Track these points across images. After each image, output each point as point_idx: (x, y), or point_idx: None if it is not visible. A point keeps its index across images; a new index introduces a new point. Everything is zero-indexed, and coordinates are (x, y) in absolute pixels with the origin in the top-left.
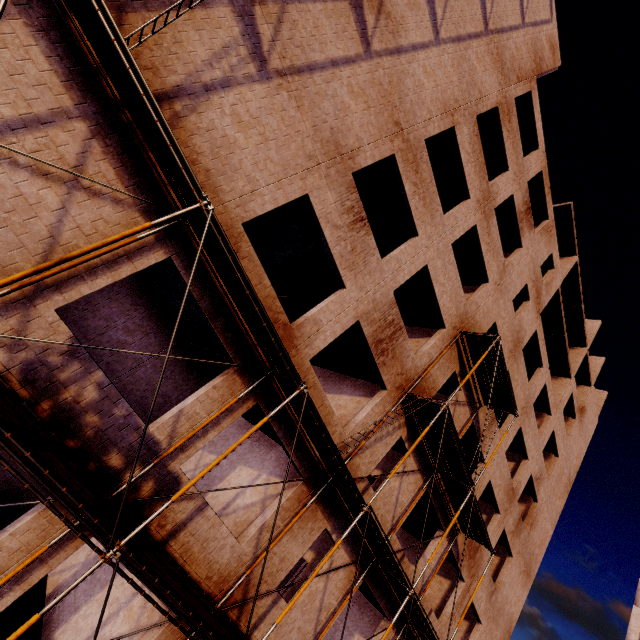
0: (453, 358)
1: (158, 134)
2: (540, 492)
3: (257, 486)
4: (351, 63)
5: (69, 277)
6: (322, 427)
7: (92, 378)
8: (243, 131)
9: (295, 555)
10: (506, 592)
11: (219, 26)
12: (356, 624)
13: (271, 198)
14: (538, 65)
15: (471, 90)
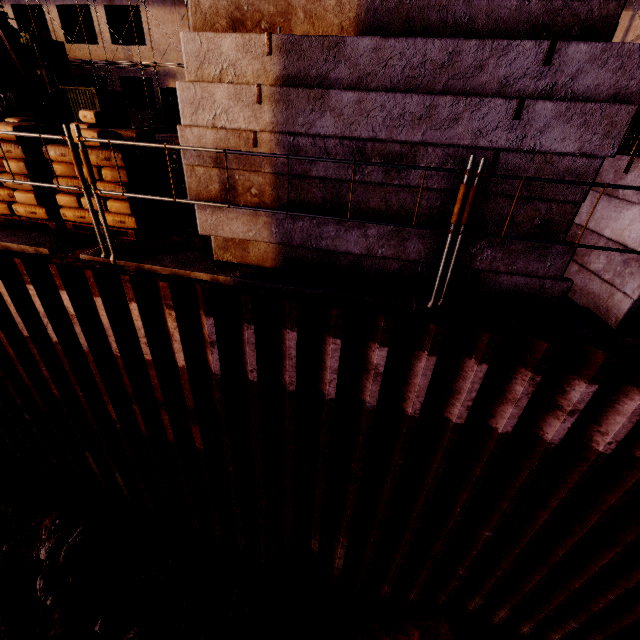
0: None
1: None
2: None
3: None
4: None
5: None
6: None
7: None
8: None
9: None
10: None
11: None
12: None
13: None
14: None
15: None
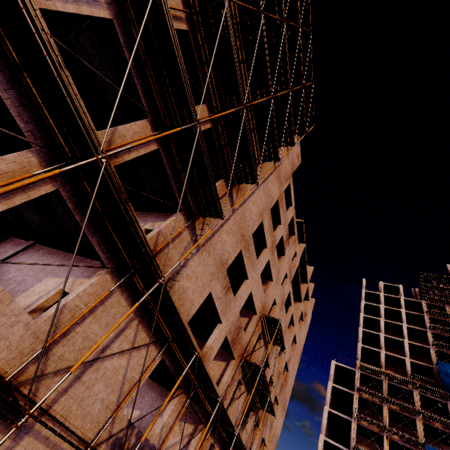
0: (259, 327)
1: (176, 326)
2: (289, 366)
3: (175, 430)
4: (227, 220)
5: (128, 393)
6: (223, 409)
7: (134, 433)
8: (189, 280)
9: None
10: (276, 424)
11: (183, 240)
12: None
13: (198, 303)
14: (293, 169)
15: (269, 199)
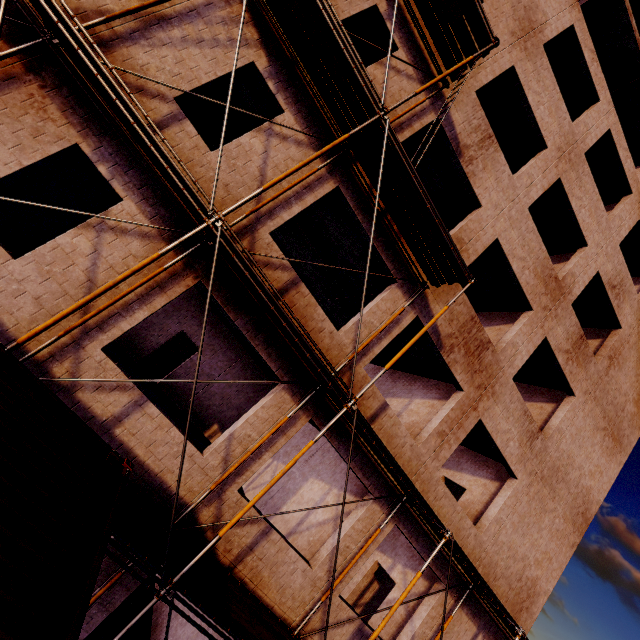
0: None
1: None
2: (624, 313)
3: None
4: None
5: None
6: None
7: None
8: None
9: (0, 160)
10: (567, 447)
11: None
12: (314, 469)
13: None
14: None
15: None
